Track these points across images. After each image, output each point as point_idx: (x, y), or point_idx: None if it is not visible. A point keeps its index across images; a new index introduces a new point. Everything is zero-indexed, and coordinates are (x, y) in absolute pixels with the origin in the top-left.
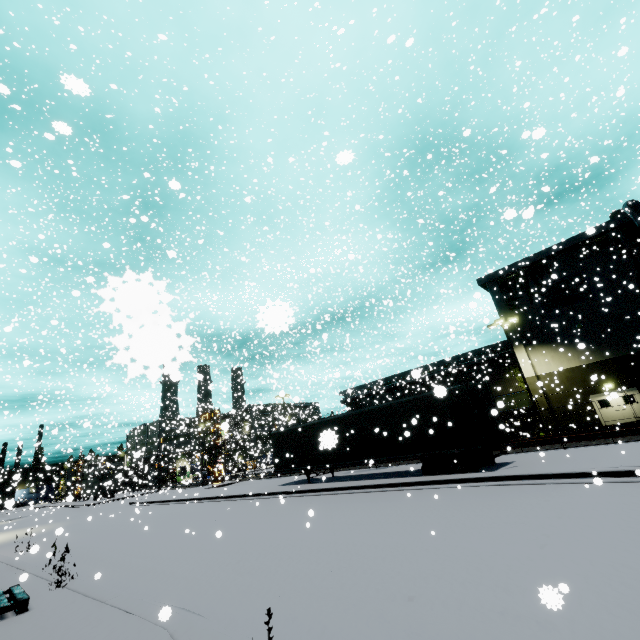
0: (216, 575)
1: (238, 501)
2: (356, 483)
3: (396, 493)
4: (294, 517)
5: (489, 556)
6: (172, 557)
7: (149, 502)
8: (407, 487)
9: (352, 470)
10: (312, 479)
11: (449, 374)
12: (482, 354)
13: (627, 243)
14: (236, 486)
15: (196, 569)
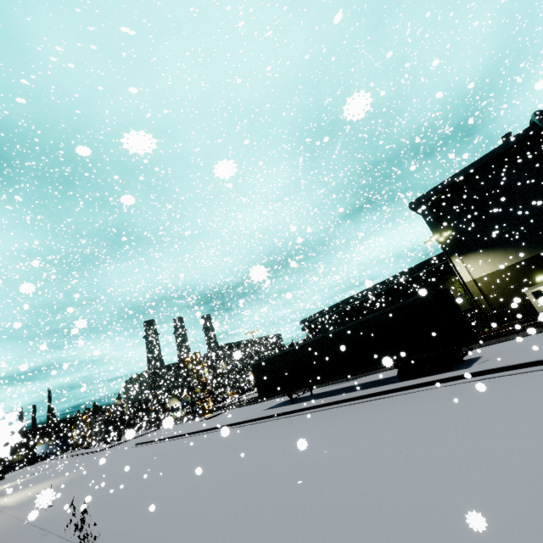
0: (240, 514)
1: (232, 429)
2: (338, 398)
3: (381, 401)
4: (293, 438)
5: (538, 457)
6: (188, 497)
7: (152, 441)
8: (389, 394)
9: (325, 386)
10: (293, 399)
11: (392, 291)
12: (419, 270)
13: (539, 149)
14: (226, 415)
15: (217, 509)
